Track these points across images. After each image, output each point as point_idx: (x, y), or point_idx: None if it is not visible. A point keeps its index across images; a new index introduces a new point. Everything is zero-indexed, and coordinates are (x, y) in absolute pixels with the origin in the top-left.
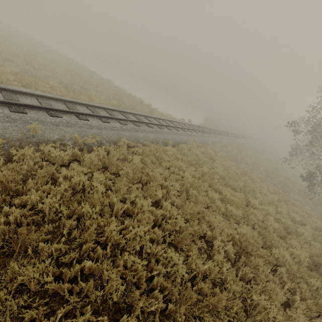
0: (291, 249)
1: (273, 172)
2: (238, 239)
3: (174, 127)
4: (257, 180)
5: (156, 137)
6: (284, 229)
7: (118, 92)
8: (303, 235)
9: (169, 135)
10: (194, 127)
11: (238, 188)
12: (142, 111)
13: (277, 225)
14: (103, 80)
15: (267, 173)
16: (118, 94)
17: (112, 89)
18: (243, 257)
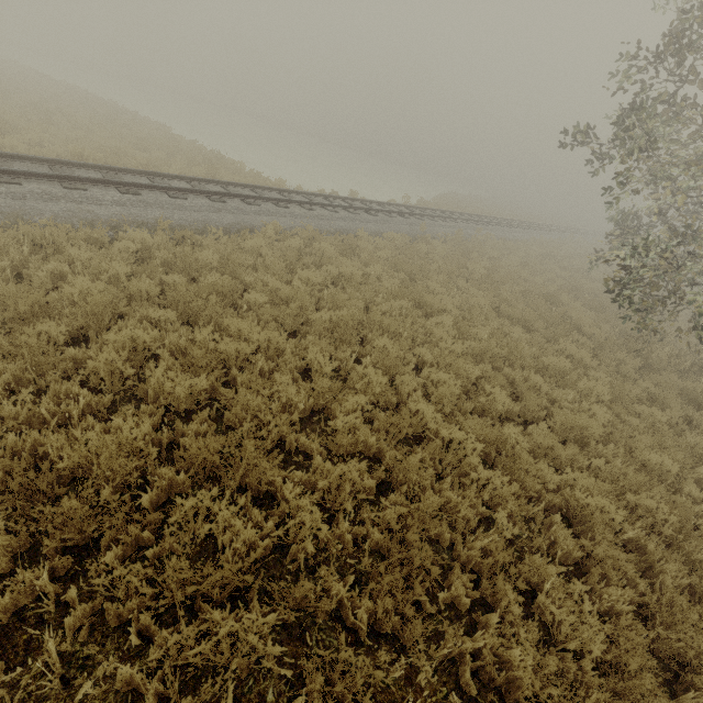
0: (288, 494)
1: (557, 295)
2: (58, 462)
3: (242, 196)
4: (444, 308)
5: (125, 214)
6: (397, 434)
7: (157, 142)
8: (463, 450)
9: (201, 212)
10: (347, 203)
11: (320, 327)
12: (189, 174)
13: (356, 420)
14: (132, 122)
15: (533, 297)
16: (140, 143)
17: (141, 138)
18: (2, 524)
